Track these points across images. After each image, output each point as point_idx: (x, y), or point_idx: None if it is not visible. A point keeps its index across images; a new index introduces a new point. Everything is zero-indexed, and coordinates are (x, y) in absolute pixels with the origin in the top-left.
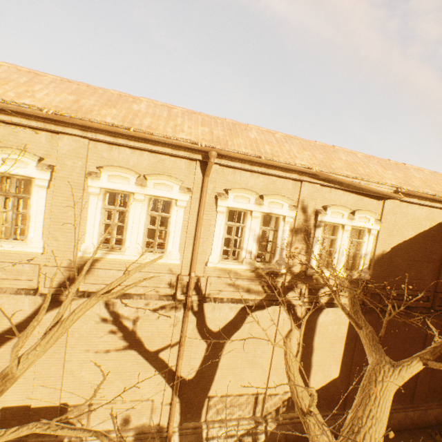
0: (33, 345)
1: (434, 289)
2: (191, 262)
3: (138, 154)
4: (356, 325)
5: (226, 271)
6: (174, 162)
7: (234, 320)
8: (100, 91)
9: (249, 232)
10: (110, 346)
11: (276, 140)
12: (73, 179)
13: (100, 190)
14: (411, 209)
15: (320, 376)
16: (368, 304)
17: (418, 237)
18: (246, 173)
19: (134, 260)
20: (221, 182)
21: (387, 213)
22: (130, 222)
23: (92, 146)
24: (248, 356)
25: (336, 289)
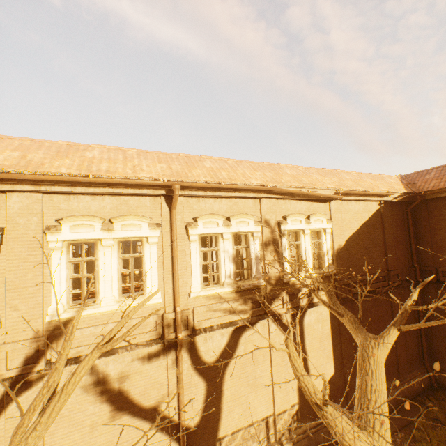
0: (31, 426)
1: (386, 269)
2: (174, 296)
3: (99, 199)
4: (338, 314)
5: (210, 298)
6: (138, 201)
7: (228, 345)
8: (46, 144)
9: (224, 254)
10: (98, 417)
11: (230, 166)
12: (29, 237)
13: (62, 243)
14: (351, 205)
15: (319, 378)
16: (341, 296)
17: (362, 228)
18: (209, 200)
19: (112, 310)
20: (188, 212)
21: (334, 212)
22: (101, 271)
23: (47, 199)
24: (250, 379)
25: (314, 286)
